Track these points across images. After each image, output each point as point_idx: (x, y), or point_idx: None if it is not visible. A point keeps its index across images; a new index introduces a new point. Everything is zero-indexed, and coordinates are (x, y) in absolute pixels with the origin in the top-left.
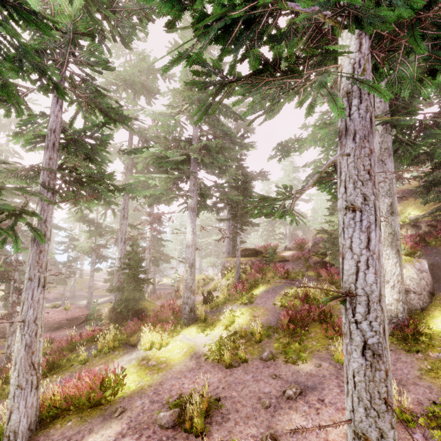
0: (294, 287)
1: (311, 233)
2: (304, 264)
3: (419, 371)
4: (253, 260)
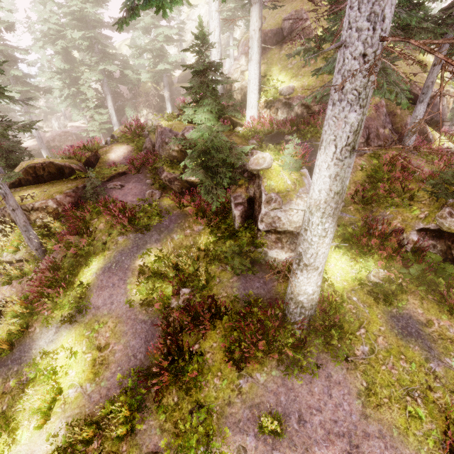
0: (153, 247)
1: (141, 92)
2: (152, 177)
3: (359, 398)
4: (57, 197)
